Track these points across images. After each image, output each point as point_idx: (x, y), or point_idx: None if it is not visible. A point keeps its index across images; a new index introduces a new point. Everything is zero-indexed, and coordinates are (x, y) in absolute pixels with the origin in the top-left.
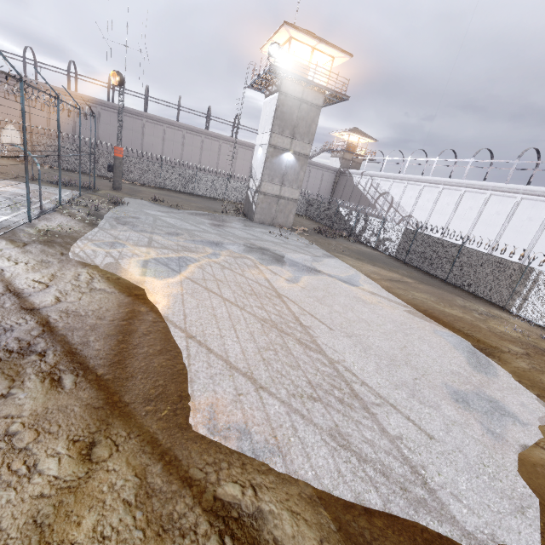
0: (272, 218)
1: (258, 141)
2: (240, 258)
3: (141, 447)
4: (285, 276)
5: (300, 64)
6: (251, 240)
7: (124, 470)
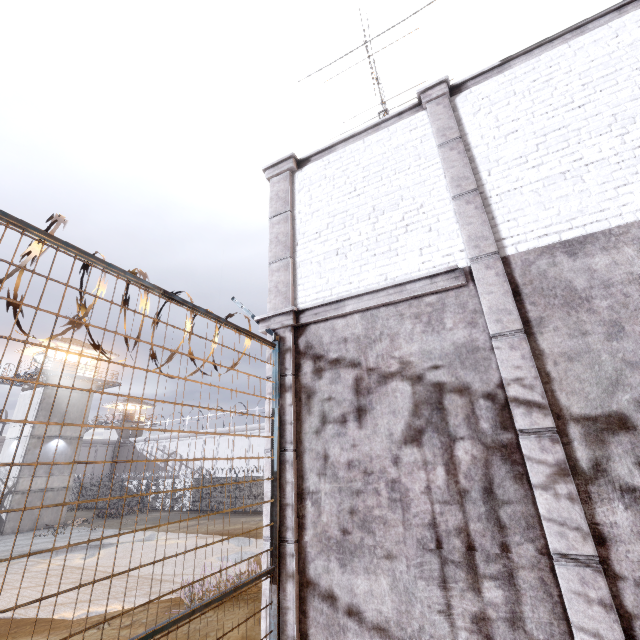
0: (35, 519)
1: (11, 434)
2: (15, 564)
3: (27, 635)
4: (79, 557)
5: (68, 363)
6: (16, 549)
7: (25, 639)
